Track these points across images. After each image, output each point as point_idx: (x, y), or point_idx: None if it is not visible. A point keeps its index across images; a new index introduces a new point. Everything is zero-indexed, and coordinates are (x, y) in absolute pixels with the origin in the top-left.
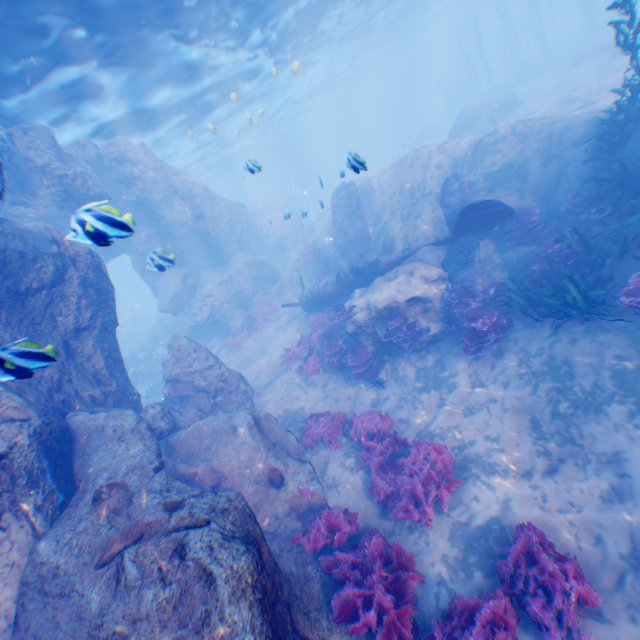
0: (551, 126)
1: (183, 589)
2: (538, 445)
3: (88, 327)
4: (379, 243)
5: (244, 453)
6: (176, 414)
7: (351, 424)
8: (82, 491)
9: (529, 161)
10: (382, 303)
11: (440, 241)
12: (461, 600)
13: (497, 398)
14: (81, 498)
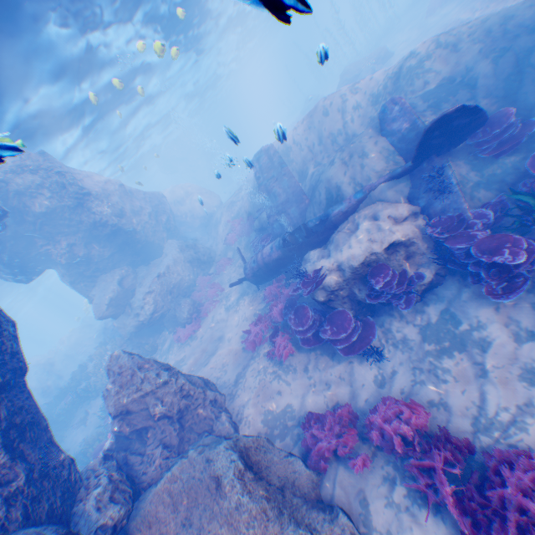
0: (485, 24)
1: None
2: None
3: None
4: (320, 195)
5: (246, 531)
6: (135, 461)
7: (373, 427)
8: None
9: (473, 65)
10: (356, 258)
11: (399, 173)
12: None
13: None
14: None
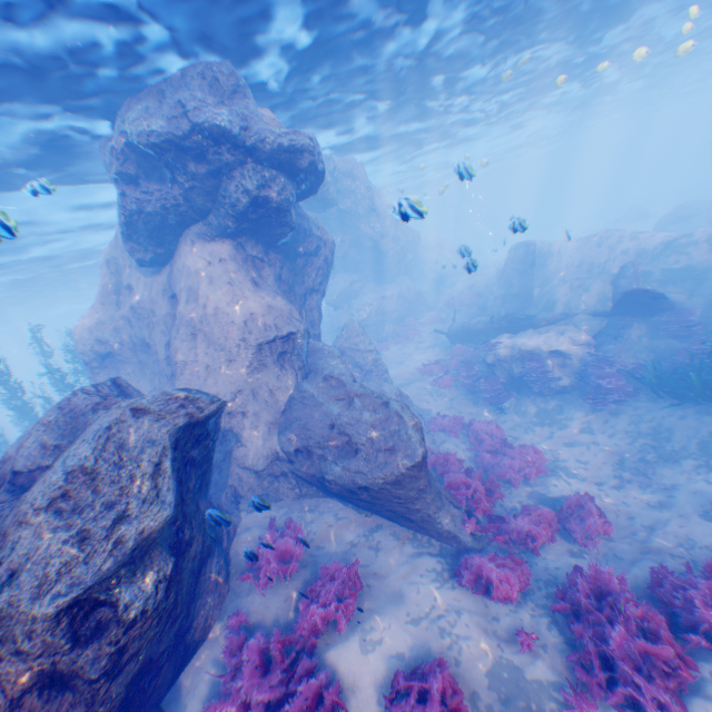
0: None
1: (384, 416)
2: (617, 473)
3: (315, 288)
4: (540, 302)
5: None
6: None
7: (469, 424)
8: (313, 372)
9: (711, 270)
10: (527, 347)
11: (598, 314)
12: (523, 503)
13: (598, 442)
14: (314, 375)
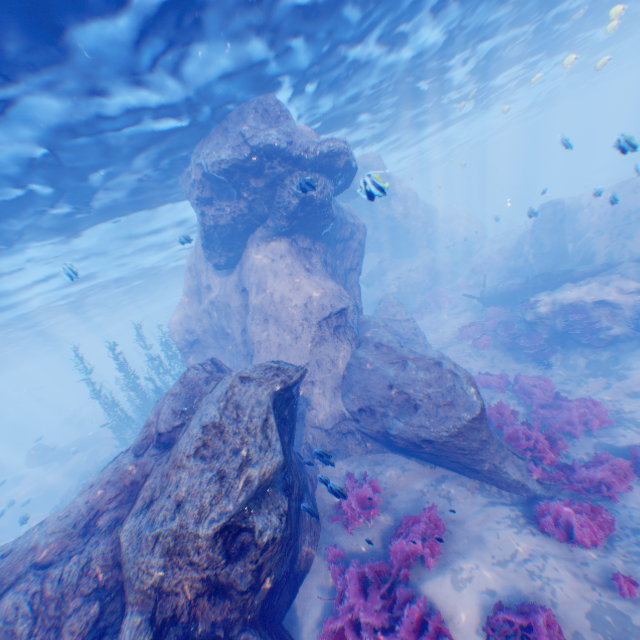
0: None
1: (438, 375)
2: None
3: (353, 269)
4: (576, 256)
5: None
6: None
7: (516, 381)
8: (364, 341)
9: None
10: (568, 301)
11: None
12: (593, 453)
13: None
14: (365, 343)
